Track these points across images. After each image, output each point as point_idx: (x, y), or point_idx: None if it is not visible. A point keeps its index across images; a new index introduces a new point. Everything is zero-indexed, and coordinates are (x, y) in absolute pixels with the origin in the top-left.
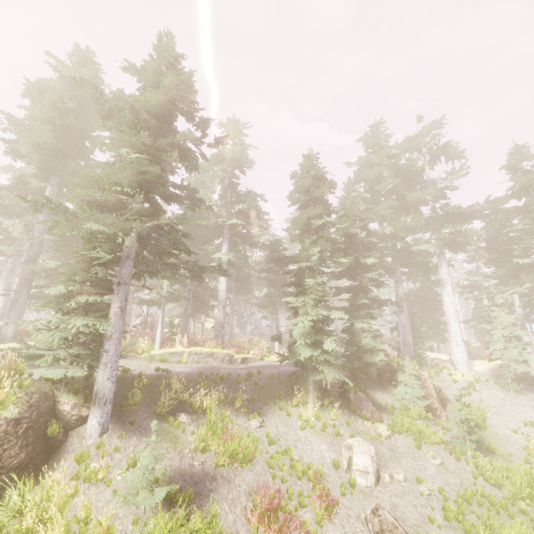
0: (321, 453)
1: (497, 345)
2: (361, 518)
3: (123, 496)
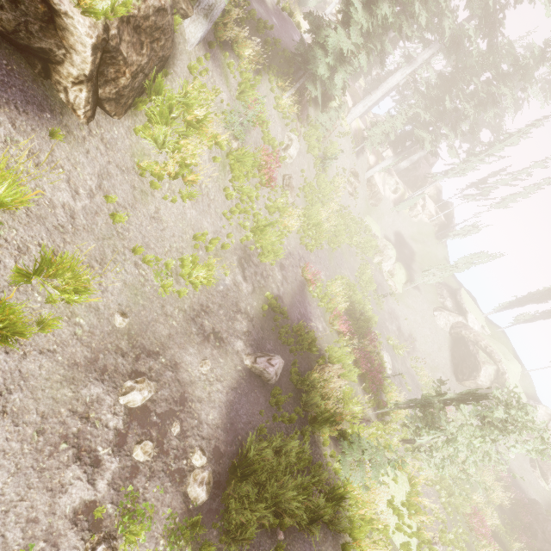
0: (277, 133)
1: (378, 130)
2: (281, 175)
3: (227, 127)
